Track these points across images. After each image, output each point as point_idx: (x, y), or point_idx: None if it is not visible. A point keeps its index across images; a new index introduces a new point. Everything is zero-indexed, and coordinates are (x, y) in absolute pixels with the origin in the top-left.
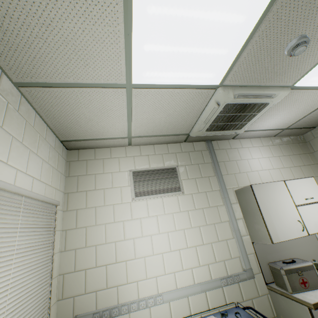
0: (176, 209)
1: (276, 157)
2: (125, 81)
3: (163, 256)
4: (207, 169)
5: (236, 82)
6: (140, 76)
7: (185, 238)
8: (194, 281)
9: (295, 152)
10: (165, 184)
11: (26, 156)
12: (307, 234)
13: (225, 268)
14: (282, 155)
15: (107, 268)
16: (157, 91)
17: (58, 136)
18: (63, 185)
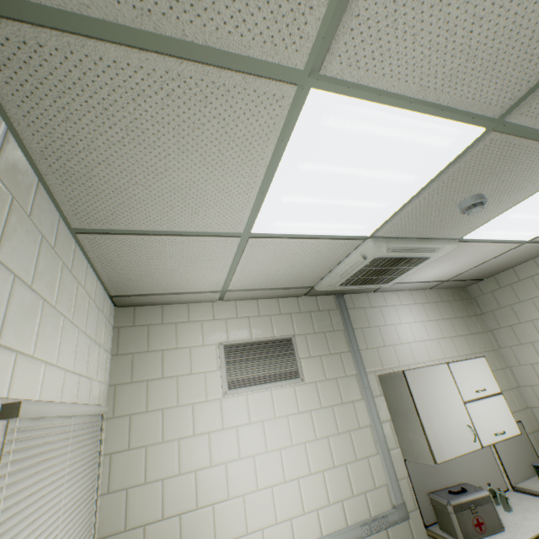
0: (292, 409)
1: (433, 321)
2: (243, 230)
3: (273, 491)
4: (338, 341)
5: (392, 233)
6: (266, 225)
7: (307, 457)
8: (321, 532)
9: (458, 314)
10: (275, 366)
11: (75, 341)
12: (481, 446)
13: (367, 504)
14: (441, 318)
15: (182, 519)
16: (284, 240)
17: (109, 290)
18: (108, 371)
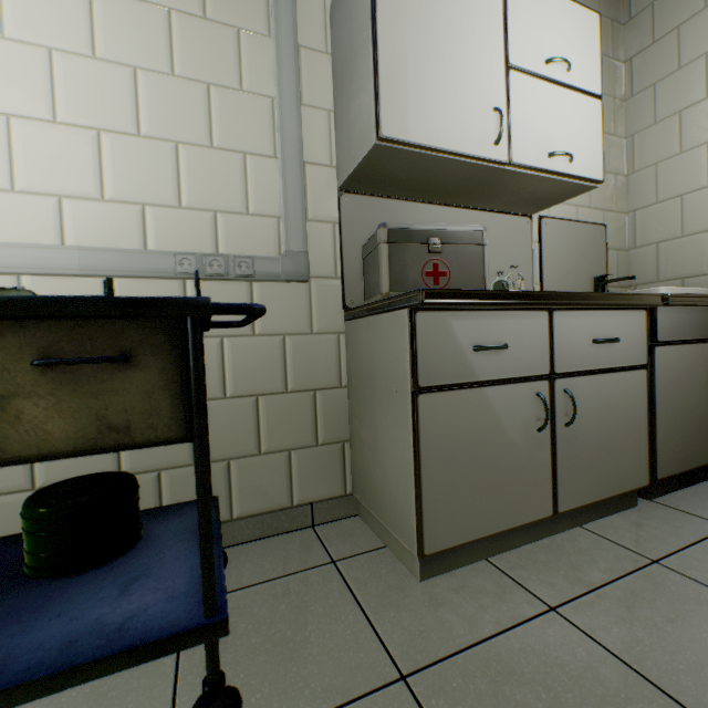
0: None
1: None
2: None
3: None
4: None
5: None
6: None
7: (50, 84)
8: (60, 241)
9: None
10: None
11: None
12: (507, 159)
13: (215, 234)
14: None
15: None
16: None
17: None
18: None
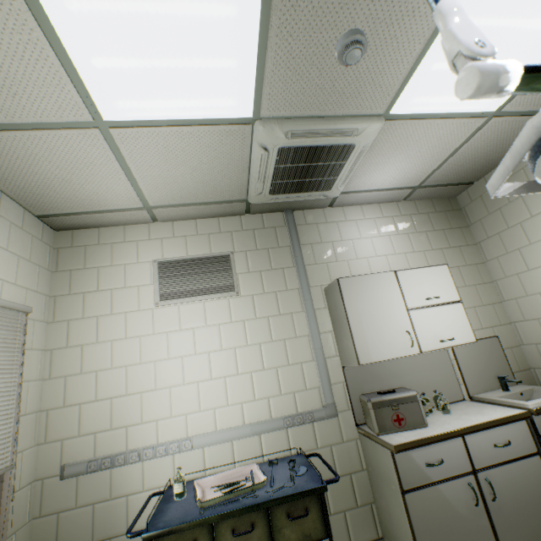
0: (224, 319)
1: (403, 235)
2: (91, 117)
3: (199, 386)
4: (283, 257)
5: (281, 111)
6: (112, 108)
7: (236, 360)
8: (243, 421)
9: (438, 226)
10: (209, 281)
11: None
12: (419, 351)
13: (295, 402)
14: (415, 231)
15: (113, 402)
16: (153, 131)
17: (29, 209)
18: (46, 284)
